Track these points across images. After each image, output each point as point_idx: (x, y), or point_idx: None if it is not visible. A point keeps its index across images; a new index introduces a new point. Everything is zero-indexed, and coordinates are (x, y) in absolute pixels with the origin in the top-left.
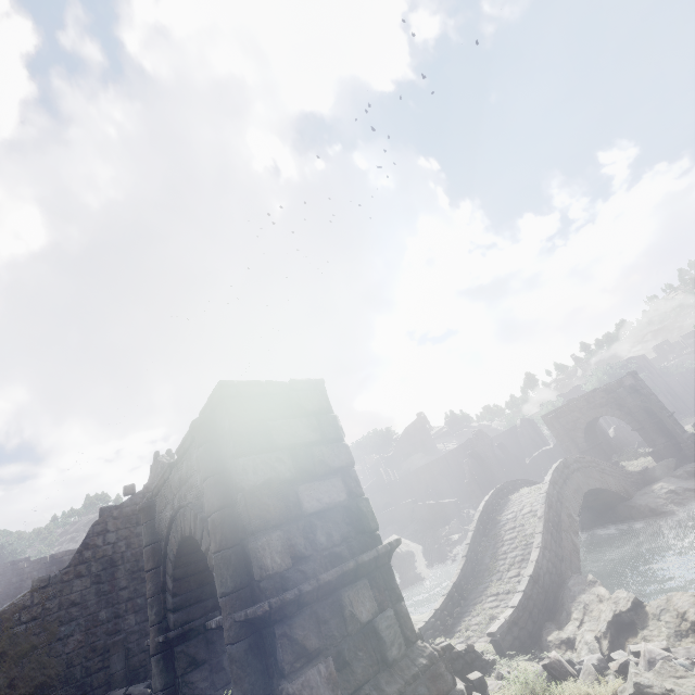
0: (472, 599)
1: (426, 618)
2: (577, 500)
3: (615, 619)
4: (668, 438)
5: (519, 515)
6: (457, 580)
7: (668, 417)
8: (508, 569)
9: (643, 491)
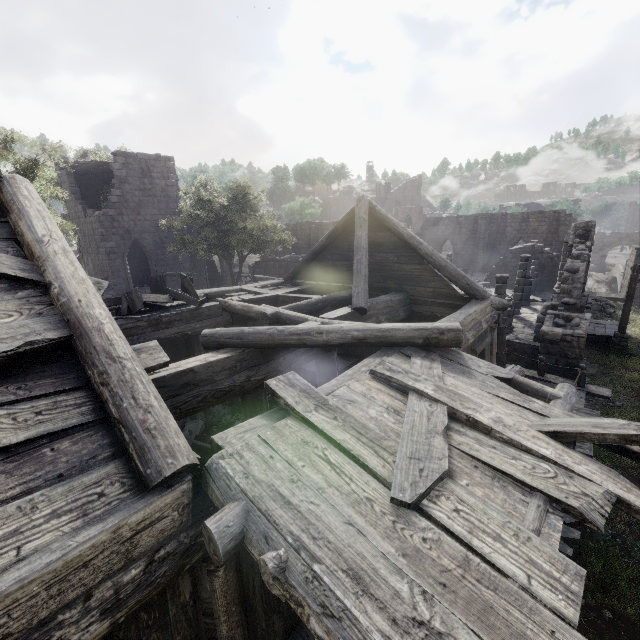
0: None
1: None
2: None
3: None
4: None
5: None
6: None
7: None
8: None
9: None
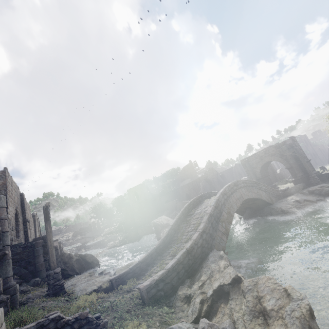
0: (163, 256)
1: (131, 266)
2: (237, 204)
3: (219, 288)
4: (304, 173)
5: (203, 211)
6: (158, 245)
7: (306, 162)
8: (185, 241)
9: (281, 200)
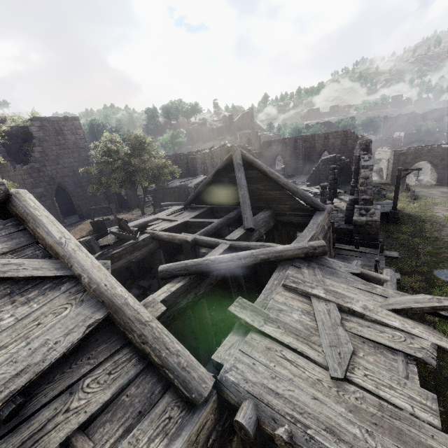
0: None
1: None
2: None
3: None
4: None
5: None
6: None
7: None
8: None
9: None
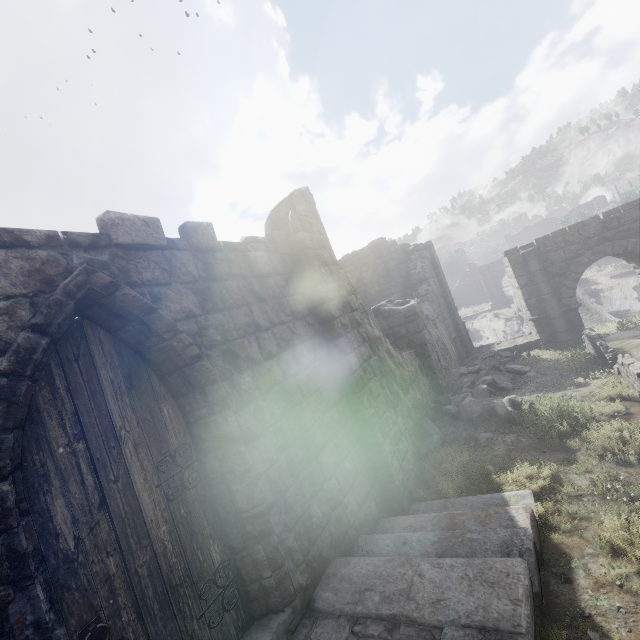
0: None
1: None
2: None
3: None
4: None
5: None
6: None
7: None
8: None
9: None
